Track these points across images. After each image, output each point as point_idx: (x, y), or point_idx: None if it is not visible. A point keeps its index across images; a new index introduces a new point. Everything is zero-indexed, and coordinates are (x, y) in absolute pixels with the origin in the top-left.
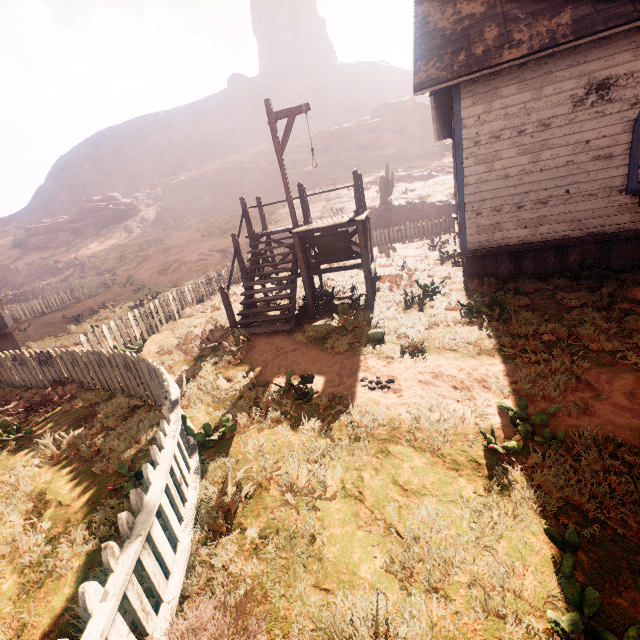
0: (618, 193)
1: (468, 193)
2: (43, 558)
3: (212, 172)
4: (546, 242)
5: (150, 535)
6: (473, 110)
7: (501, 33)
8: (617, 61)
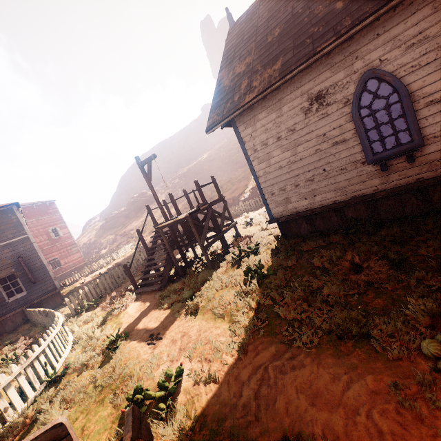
0: (362, 164)
1: (261, 182)
2: None
3: (194, 166)
4: (322, 207)
5: None
6: (246, 131)
7: (248, 83)
8: (322, 79)
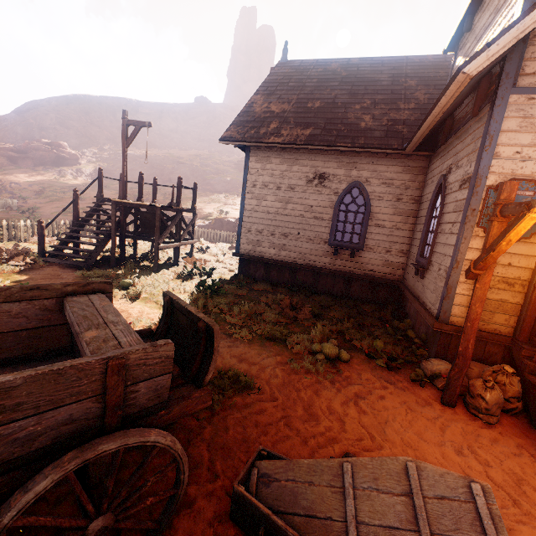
0: (324, 243)
1: (245, 215)
2: None
3: (154, 156)
4: (283, 262)
5: None
6: (256, 165)
7: (278, 127)
8: (330, 165)
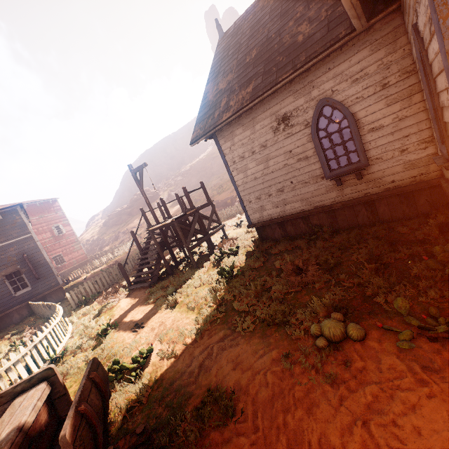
0: (321, 179)
1: (240, 190)
2: None
3: (196, 163)
4: (291, 215)
5: None
6: (226, 145)
7: (227, 102)
8: (286, 103)
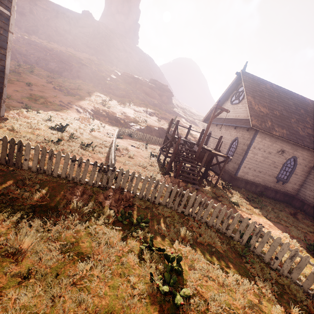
0: (274, 177)
1: (245, 160)
2: (259, 290)
3: (60, 51)
4: (256, 183)
5: None
6: (258, 139)
7: (271, 124)
8: (287, 147)
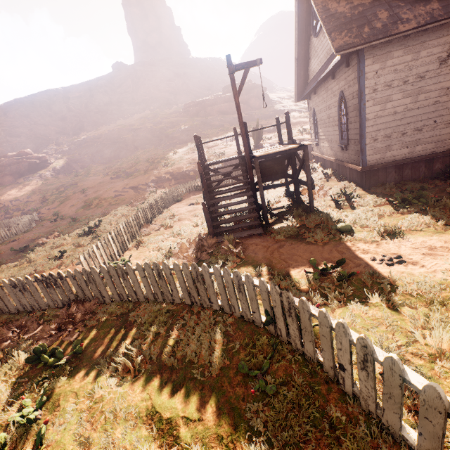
0: None
1: (368, 125)
2: None
3: (109, 132)
4: (422, 156)
5: (444, 434)
6: (373, 67)
7: (391, 14)
8: None
